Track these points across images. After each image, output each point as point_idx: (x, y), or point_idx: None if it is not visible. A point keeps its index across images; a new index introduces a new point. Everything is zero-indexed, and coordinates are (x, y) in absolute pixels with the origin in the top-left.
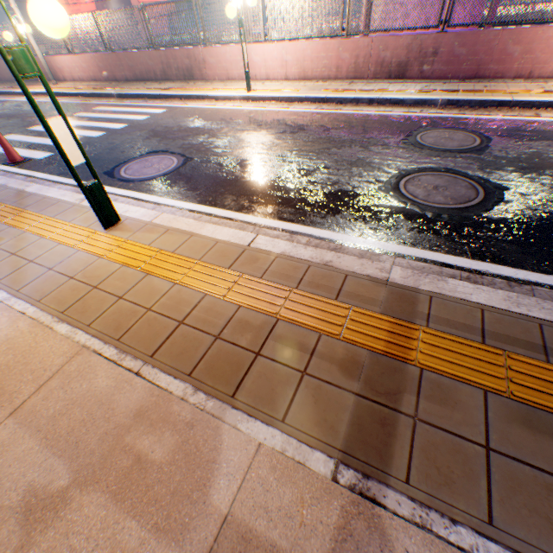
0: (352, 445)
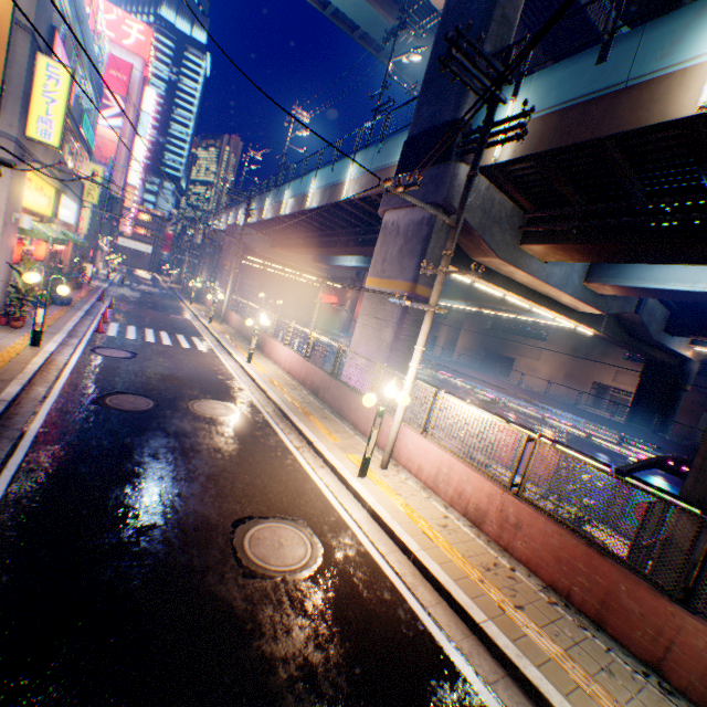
0: None
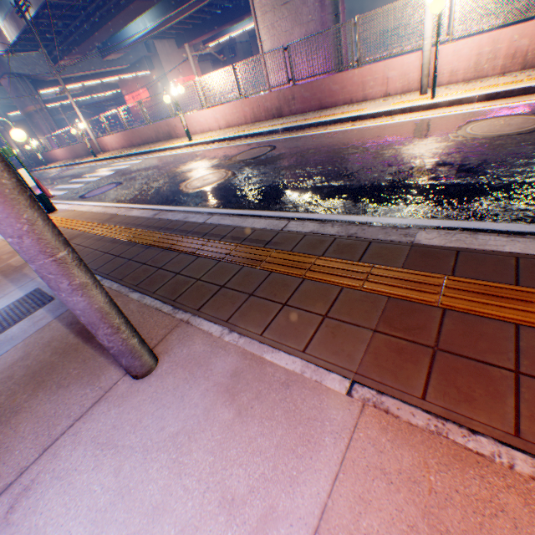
0: None
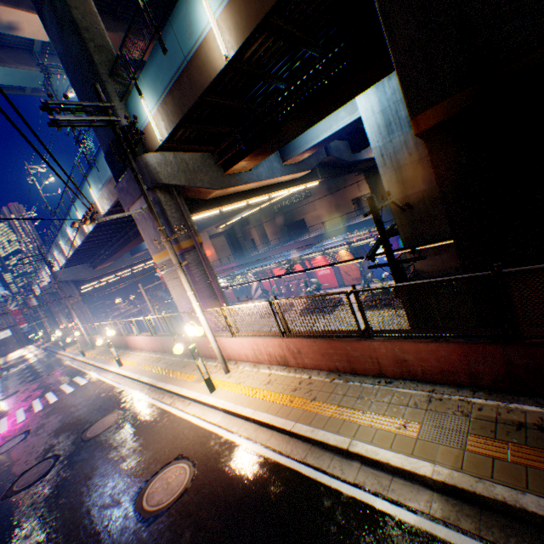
0: None
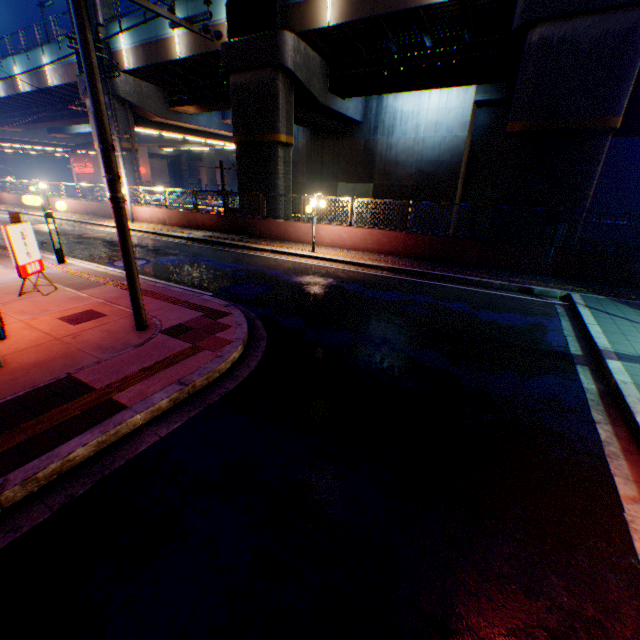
0: None
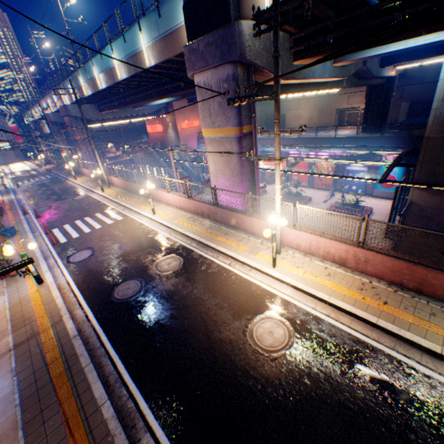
0: (18, 343)
